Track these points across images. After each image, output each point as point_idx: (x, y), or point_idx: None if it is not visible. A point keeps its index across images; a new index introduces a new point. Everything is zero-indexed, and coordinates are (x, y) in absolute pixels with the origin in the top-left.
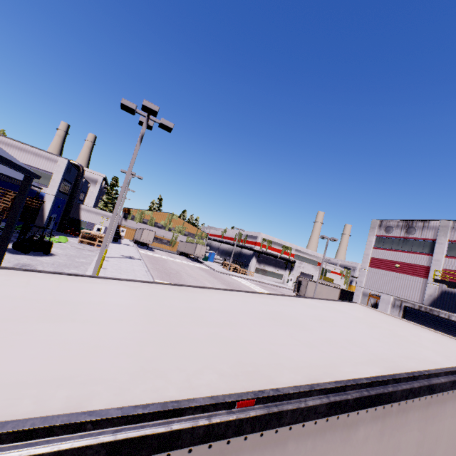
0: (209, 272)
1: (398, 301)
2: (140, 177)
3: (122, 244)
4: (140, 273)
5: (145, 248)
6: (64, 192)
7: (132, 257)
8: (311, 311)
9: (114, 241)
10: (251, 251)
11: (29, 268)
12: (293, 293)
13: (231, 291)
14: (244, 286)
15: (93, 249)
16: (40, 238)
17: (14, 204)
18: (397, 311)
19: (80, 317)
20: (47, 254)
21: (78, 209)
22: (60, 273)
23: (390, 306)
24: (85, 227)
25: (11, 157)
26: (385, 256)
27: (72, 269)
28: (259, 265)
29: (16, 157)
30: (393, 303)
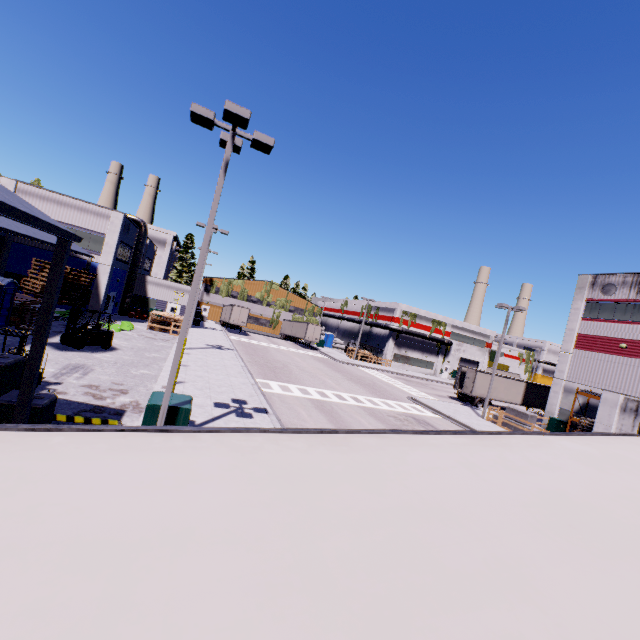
0: (328, 363)
1: (632, 402)
2: (224, 232)
3: (205, 328)
4: (234, 371)
5: (237, 332)
6: (123, 259)
7: (220, 347)
8: (603, 477)
9: (194, 325)
10: (385, 331)
11: (84, 370)
12: (452, 389)
13: (426, 436)
14: (380, 382)
15: (168, 338)
16: (96, 327)
17: (48, 283)
18: (631, 418)
19: (131, 635)
20: (107, 349)
21: (144, 283)
22: (101, 428)
23: (619, 409)
24: (154, 307)
25: (35, 210)
26: (603, 331)
27: (141, 369)
28: (399, 350)
29: (56, 214)
30: (624, 406)
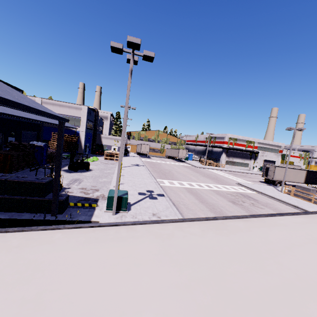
0: (191, 168)
1: None
2: (133, 108)
3: (130, 156)
4: (146, 176)
5: (145, 157)
6: (90, 128)
7: (138, 165)
8: None
9: (125, 155)
10: (220, 149)
11: (79, 181)
12: (260, 177)
13: (274, 218)
14: (219, 176)
15: (113, 163)
16: (82, 160)
17: (57, 143)
18: None
19: None
20: (88, 170)
21: (100, 138)
22: (81, 226)
23: None
24: (106, 149)
25: (47, 109)
26: None
27: (103, 179)
28: (228, 158)
29: (59, 111)
30: None
